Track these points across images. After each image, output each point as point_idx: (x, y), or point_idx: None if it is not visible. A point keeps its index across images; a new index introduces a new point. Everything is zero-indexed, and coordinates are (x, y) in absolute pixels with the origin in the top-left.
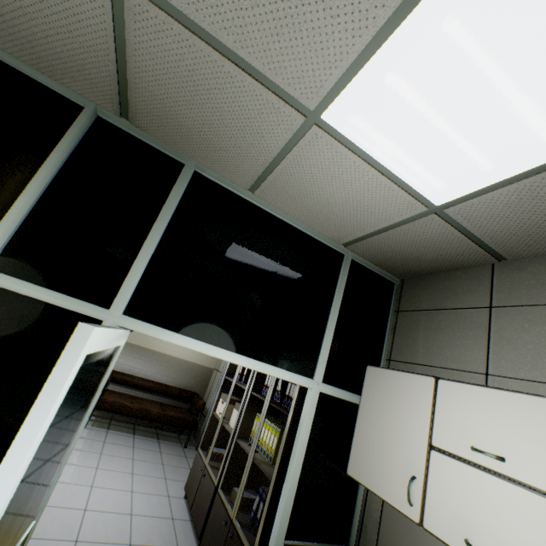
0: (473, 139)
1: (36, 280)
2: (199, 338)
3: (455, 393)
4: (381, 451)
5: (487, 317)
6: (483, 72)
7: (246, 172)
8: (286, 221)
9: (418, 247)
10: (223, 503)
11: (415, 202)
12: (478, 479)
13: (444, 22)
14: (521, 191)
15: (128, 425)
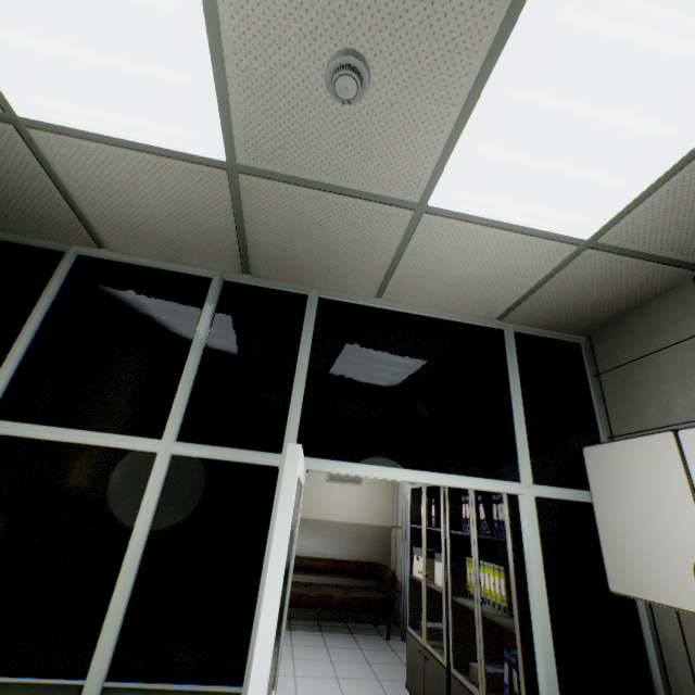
0: (589, 166)
1: (213, 442)
2: (374, 463)
3: None
4: (643, 546)
5: None
6: (568, 112)
7: (368, 281)
8: (424, 315)
9: (588, 291)
10: (463, 686)
11: (559, 245)
12: None
13: (511, 94)
14: (675, 191)
15: (310, 622)
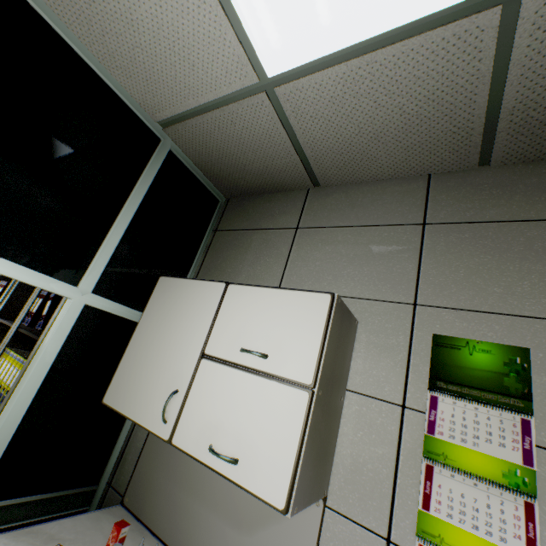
0: None
1: None
2: None
3: (241, 297)
4: (150, 369)
5: (292, 237)
6: None
7: None
8: (64, 37)
9: (246, 150)
10: None
11: (246, 62)
12: (239, 381)
13: None
14: (347, 80)
15: None
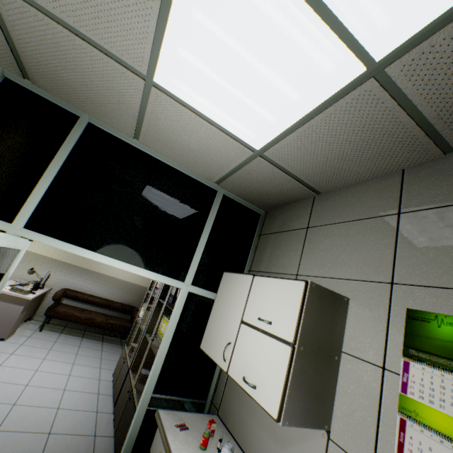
0: (253, 98)
1: None
2: (88, 248)
3: (260, 284)
4: (219, 329)
5: (305, 235)
6: (233, 49)
7: (126, 124)
8: (167, 163)
9: (263, 184)
10: (130, 379)
11: (243, 147)
12: (257, 338)
13: (193, 13)
14: (301, 138)
15: (79, 331)
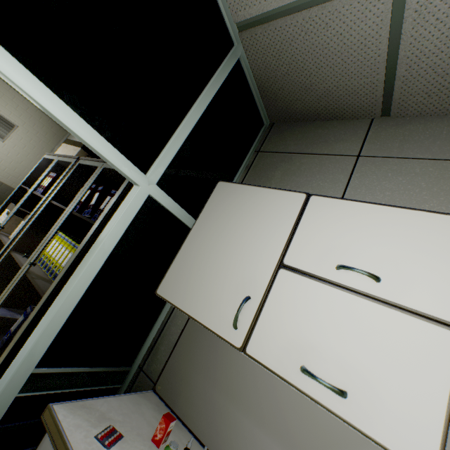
0: None
1: None
2: None
3: (330, 210)
4: (211, 270)
5: (352, 165)
6: None
7: None
8: None
9: (324, 64)
10: None
11: None
12: (337, 301)
13: None
14: None
15: None
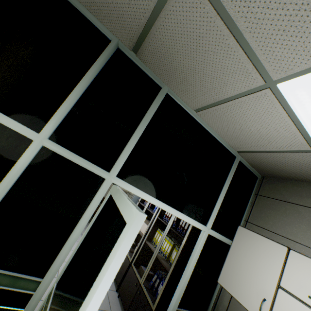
0: None
1: (72, 149)
2: (153, 195)
3: (301, 261)
4: (243, 277)
5: None
6: None
7: (199, 101)
8: (210, 132)
9: (287, 165)
10: (134, 273)
11: (305, 144)
12: None
13: None
14: None
15: None
